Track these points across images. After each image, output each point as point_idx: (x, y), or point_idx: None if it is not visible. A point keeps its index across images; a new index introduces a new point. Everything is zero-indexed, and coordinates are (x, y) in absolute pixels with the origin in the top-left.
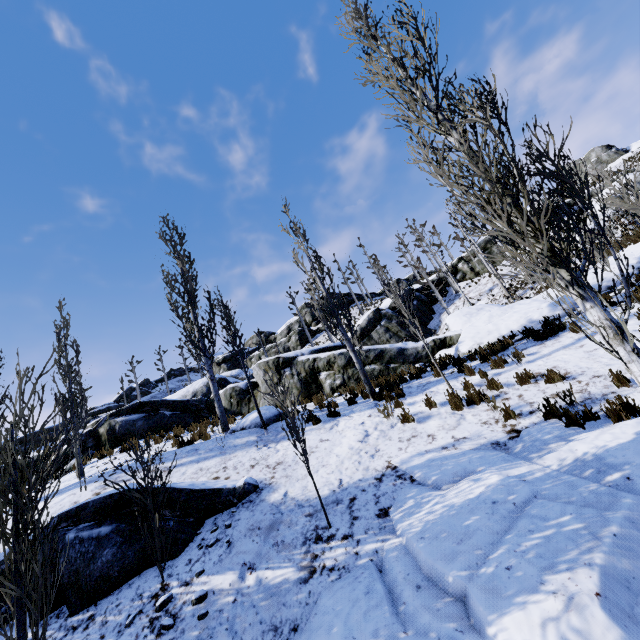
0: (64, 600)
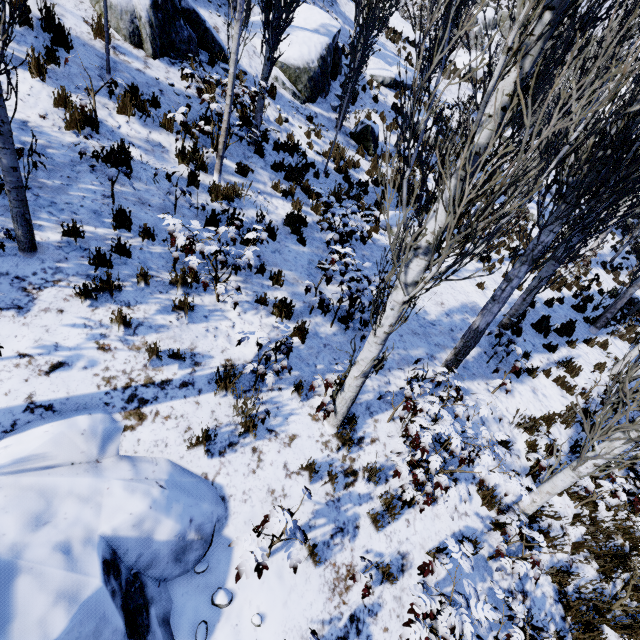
0: None
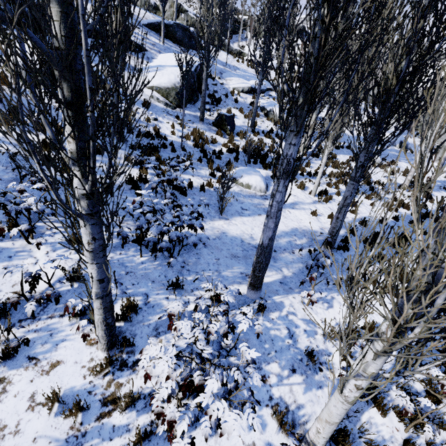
0: (177, 43)
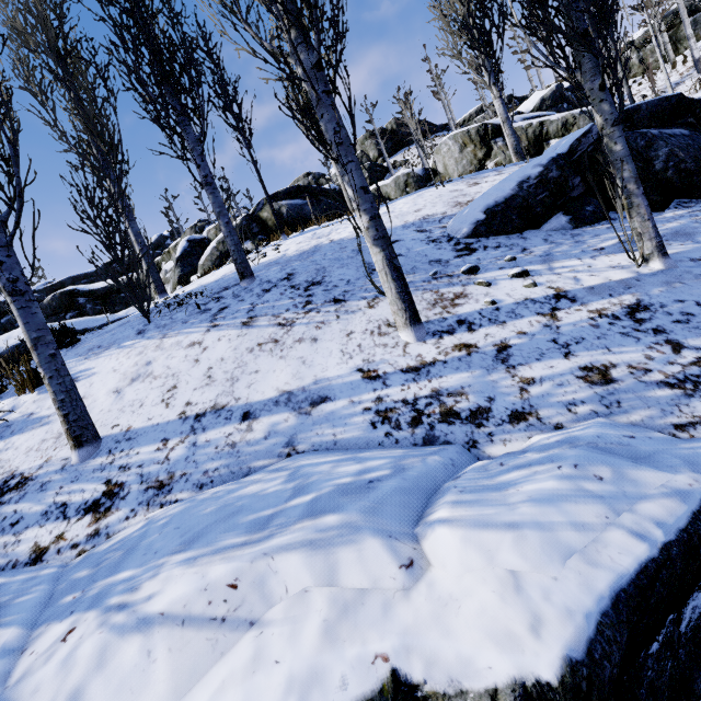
0: (672, 196)
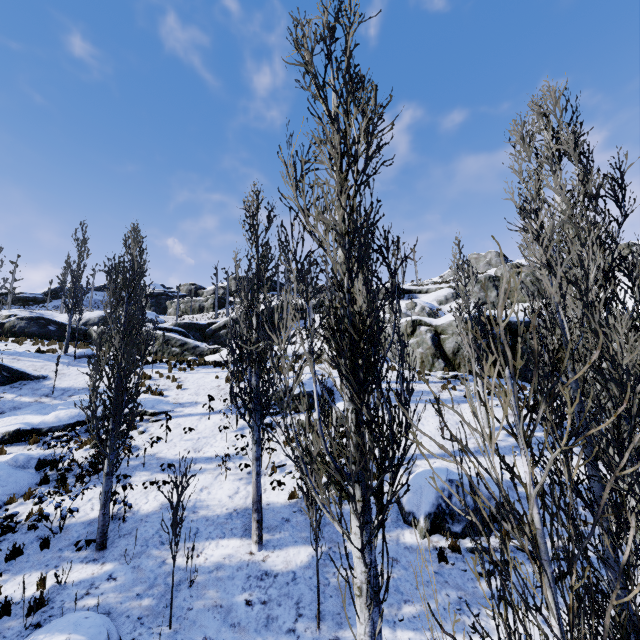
0: None
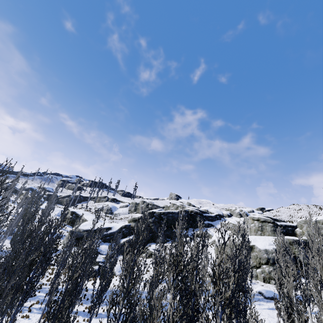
0: None
